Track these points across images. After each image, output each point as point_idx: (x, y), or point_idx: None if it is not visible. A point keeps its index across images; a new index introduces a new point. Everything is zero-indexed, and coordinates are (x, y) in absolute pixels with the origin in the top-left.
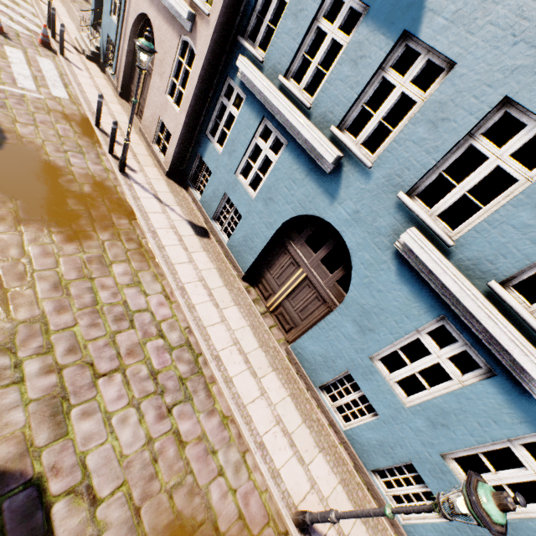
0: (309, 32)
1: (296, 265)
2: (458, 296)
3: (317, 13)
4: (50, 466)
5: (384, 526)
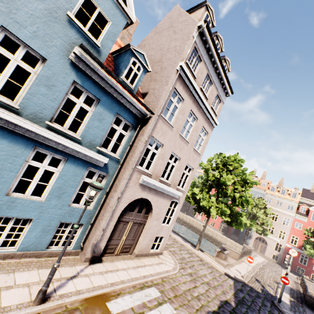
0: None
1: None
2: (38, 132)
3: None
4: None
5: (68, 258)
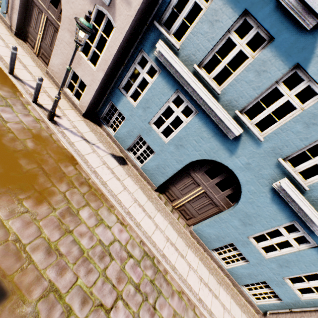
0: (221, 38)
1: (196, 185)
2: (310, 216)
3: (230, 27)
4: None
5: (249, 308)
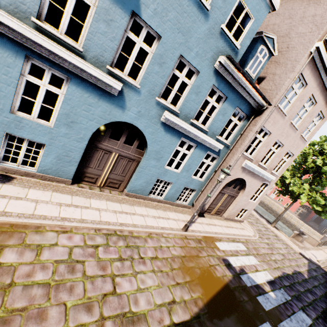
0: None
1: (109, 153)
2: (187, 129)
3: None
4: (159, 324)
5: (185, 209)
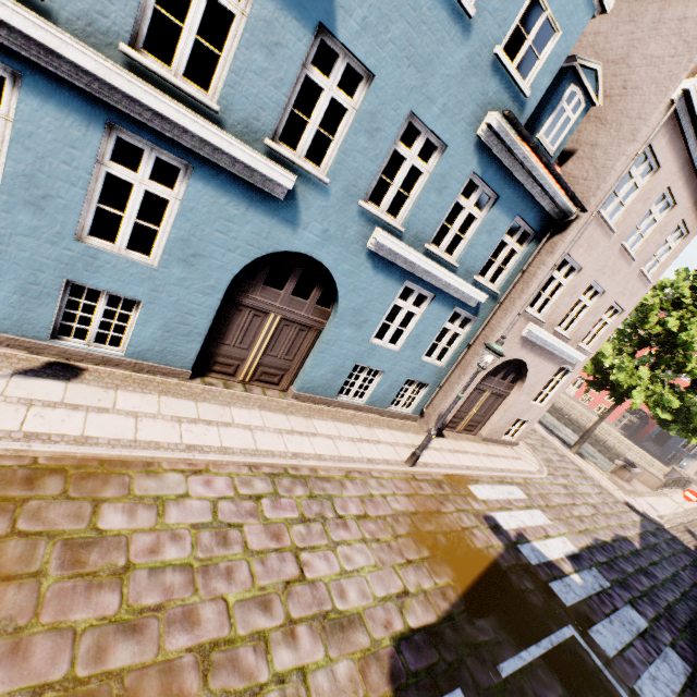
0: None
1: (262, 315)
2: (419, 264)
3: None
4: (385, 630)
5: (408, 423)
